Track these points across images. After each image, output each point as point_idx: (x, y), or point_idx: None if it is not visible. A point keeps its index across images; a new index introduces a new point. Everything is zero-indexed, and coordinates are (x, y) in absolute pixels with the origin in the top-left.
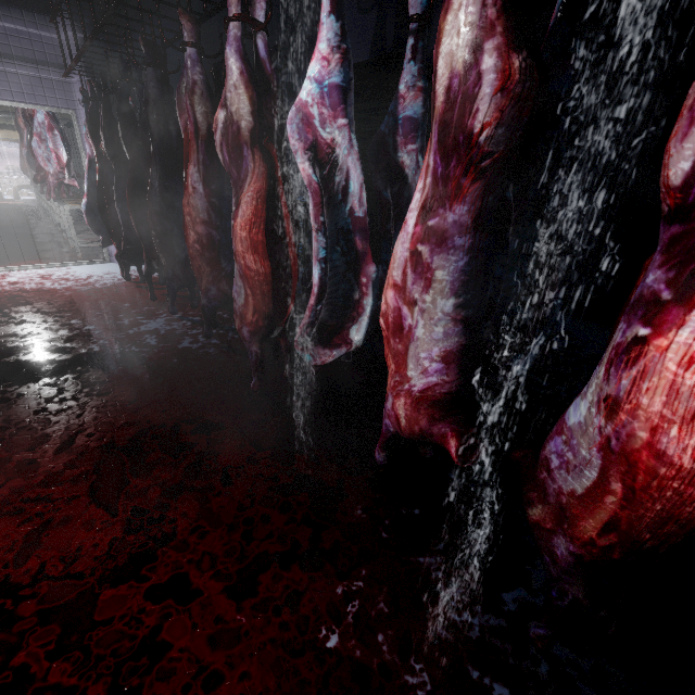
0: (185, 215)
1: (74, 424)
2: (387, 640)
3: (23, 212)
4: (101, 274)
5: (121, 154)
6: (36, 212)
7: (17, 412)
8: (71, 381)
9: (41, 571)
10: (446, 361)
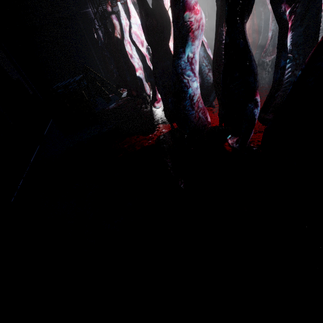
0: None
1: None
2: None
3: None
4: None
5: None
6: None
7: None
8: None
9: None
10: None
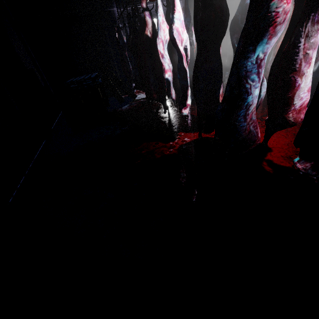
0: None
1: None
2: None
3: None
4: None
5: None
6: None
7: None
8: None
9: None
10: None
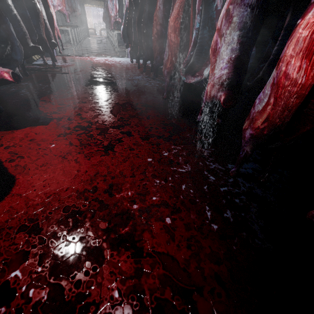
0: (154, 21)
1: (109, 97)
2: (182, 159)
3: (102, 39)
4: (124, 61)
5: (137, 0)
6: (106, 39)
7: (95, 91)
8: (109, 87)
9: (97, 121)
10: (230, 63)
